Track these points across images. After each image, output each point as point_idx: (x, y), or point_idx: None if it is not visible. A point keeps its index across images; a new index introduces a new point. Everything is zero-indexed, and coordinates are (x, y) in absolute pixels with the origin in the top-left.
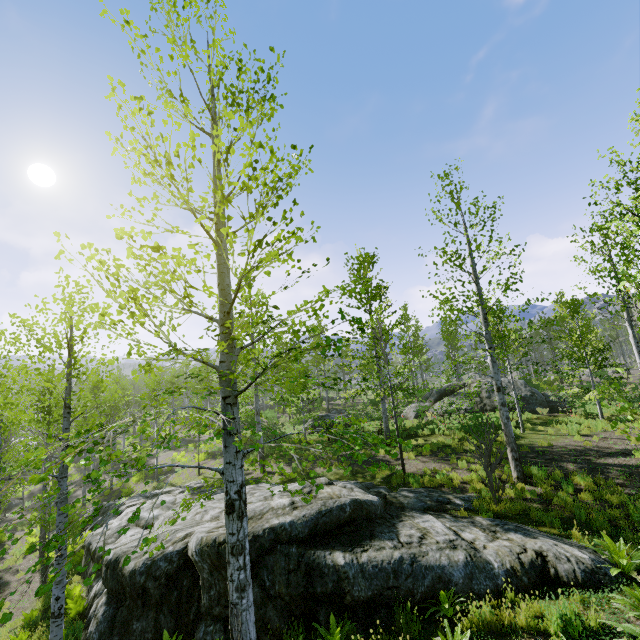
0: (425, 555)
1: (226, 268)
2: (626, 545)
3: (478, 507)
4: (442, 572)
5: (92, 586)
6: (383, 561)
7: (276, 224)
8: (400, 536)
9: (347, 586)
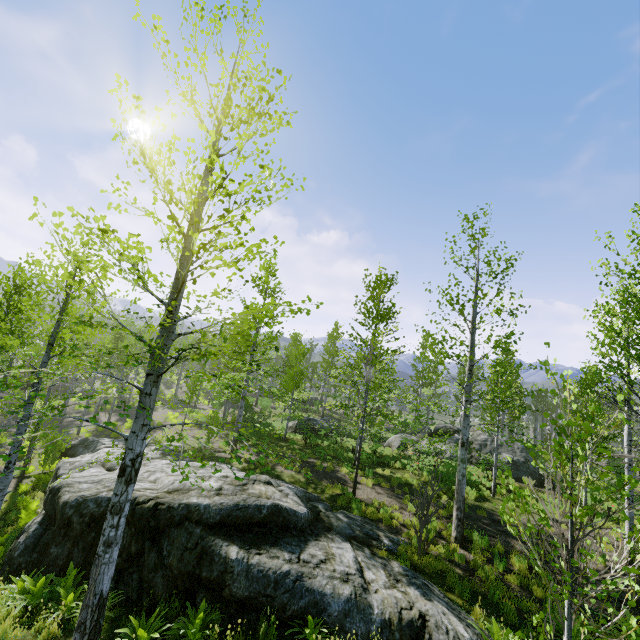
0: (312, 578)
1: (187, 260)
2: None
3: (401, 553)
4: (321, 599)
5: None
6: (270, 569)
7: (222, 233)
8: (303, 553)
9: (229, 580)
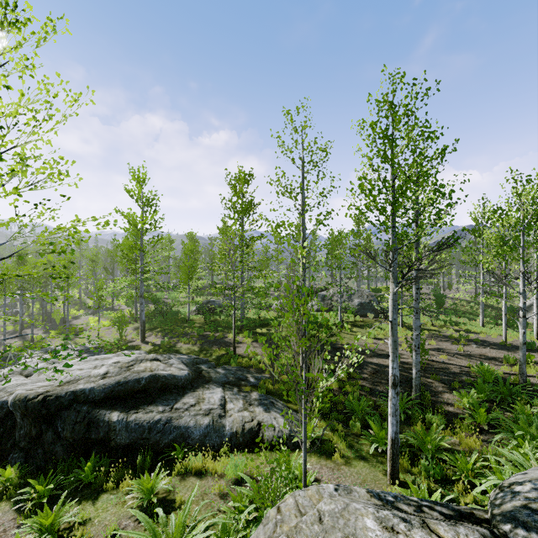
0: (179, 419)
1: None
2: (325, 422)
3: (260, 385)
4: (186, 431)
5: None
6: (145, 421)
7: None
8: (178, 403)
9: (113, 435)
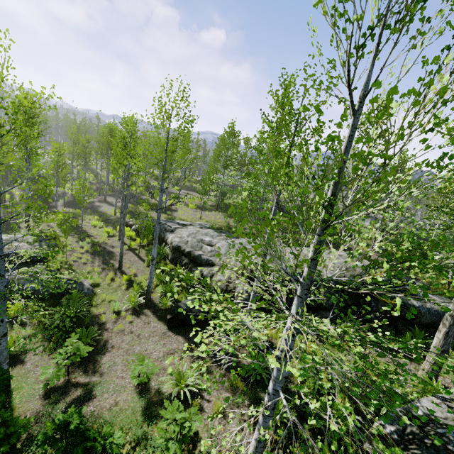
0: None
1: None
2: None
3: (436, 291)
4: None
5: (192, 270)
6: (438, 310)
7: None
8: None
9: (420, 316)
